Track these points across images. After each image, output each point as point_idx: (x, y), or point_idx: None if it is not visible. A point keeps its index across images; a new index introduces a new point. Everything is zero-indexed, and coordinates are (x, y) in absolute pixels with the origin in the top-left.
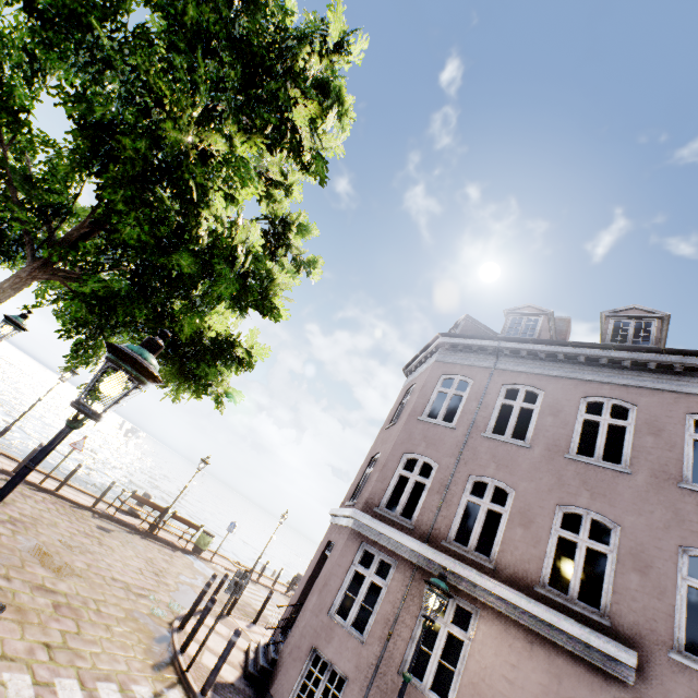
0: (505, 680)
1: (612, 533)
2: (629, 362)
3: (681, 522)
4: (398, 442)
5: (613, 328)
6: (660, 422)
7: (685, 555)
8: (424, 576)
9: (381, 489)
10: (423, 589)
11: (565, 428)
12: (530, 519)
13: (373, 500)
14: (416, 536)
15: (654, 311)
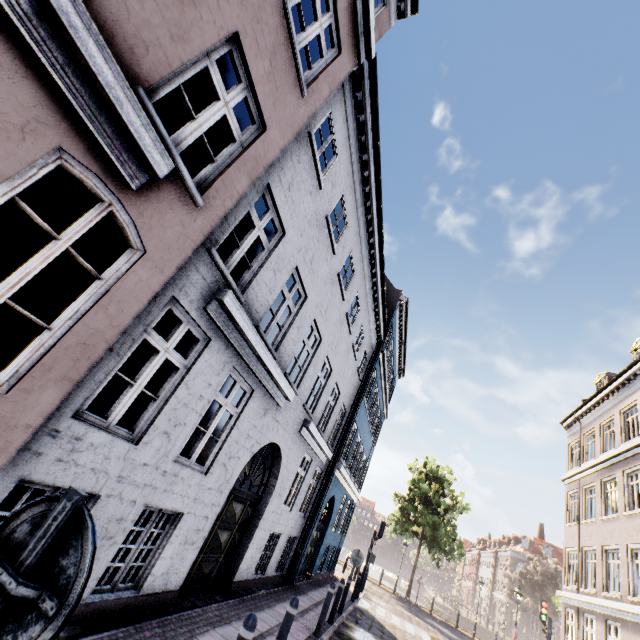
0: None
1: None
2: None
3: None
4: None
5: None
6: None
7: None
8: None
9: None
10: None
11: None
12: None
13: None
14: None
15: None
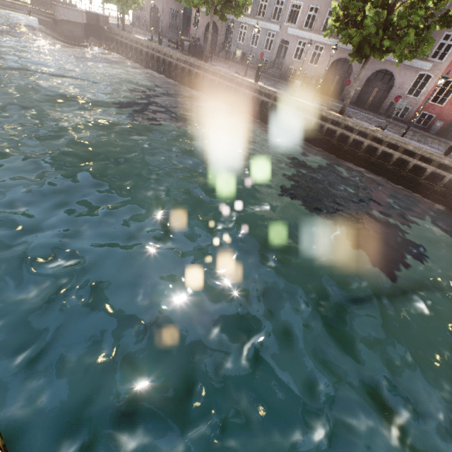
0: (148, 6)
1: None
2: None
3: None
4: None
5: None
6: None
7: None
8: None
9: None
10: None
11: None
12: None
13: None
14: None
15: None
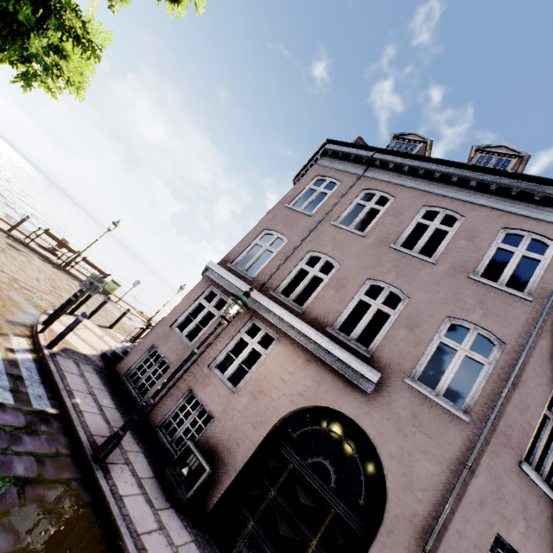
0: (281, 380)
1: (401, 303)
2: (476, 182)
3: (457, 301)
4: (263, 221)
5: (477, 161)
6: (477, 231)
7: (449, 323)
8: (249, 312)
9: (237, 251)
10: (245, 320)
11: (399, 226)
12: (343, 285)
13: (229, 258)
14: (252, 286)
15: (519, 150)
